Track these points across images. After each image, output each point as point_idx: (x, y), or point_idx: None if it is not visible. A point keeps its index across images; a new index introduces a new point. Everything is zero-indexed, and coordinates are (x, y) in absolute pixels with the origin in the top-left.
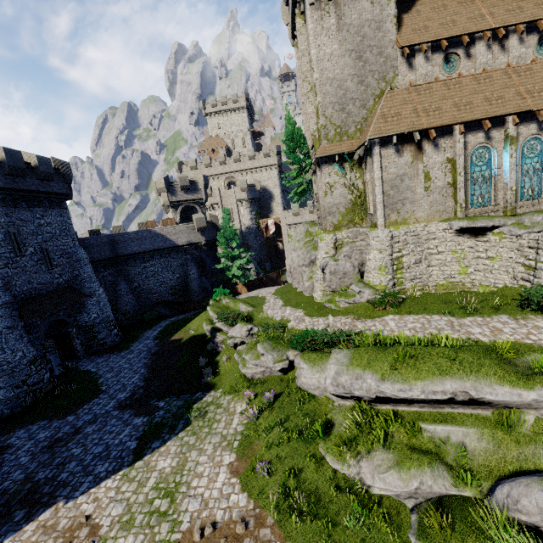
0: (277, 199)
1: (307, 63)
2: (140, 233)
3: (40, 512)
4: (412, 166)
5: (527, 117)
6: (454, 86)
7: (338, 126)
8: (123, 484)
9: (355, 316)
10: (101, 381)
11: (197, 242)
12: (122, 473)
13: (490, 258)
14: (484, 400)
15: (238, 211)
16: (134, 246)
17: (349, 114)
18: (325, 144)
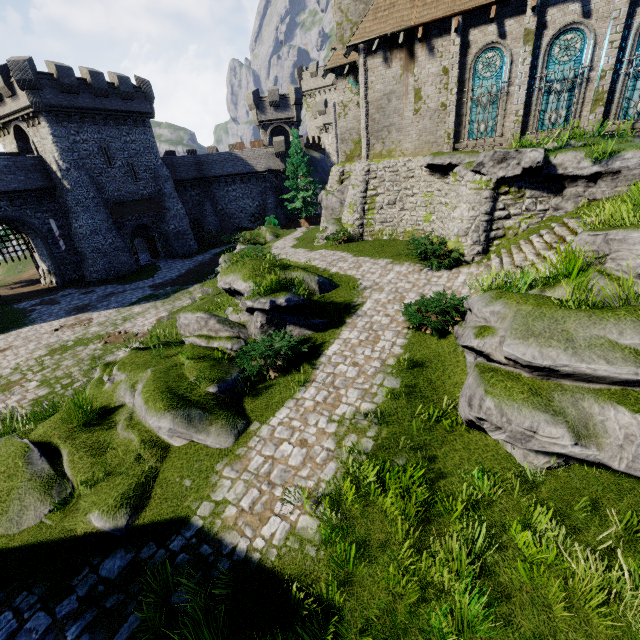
0: None
1: None
2: (222, 156)
3: (80, 313)
4: (401, 81)
5: None
6: None
7: (354, 24)
8: (114, 312)
9: (311, 249)
10: (158, 272)
11: (276, 169)
12: (118, 309)
13: (447, 204)
14: (237, 290)
15: None
16: (217, 169)
17: (368, 5)
18: (340, 50)
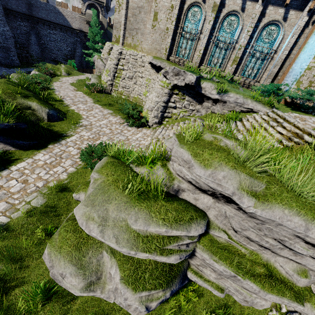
0: None
1: None
2: (48, 6)
3: None
4: (148, 2)
5: None
6: None
7: None
8: None
9: (77, 89)
10: None
11: (85, 31)
12: None
13: None
14: None
15: None
16: (43, 14)
17: None
18: None
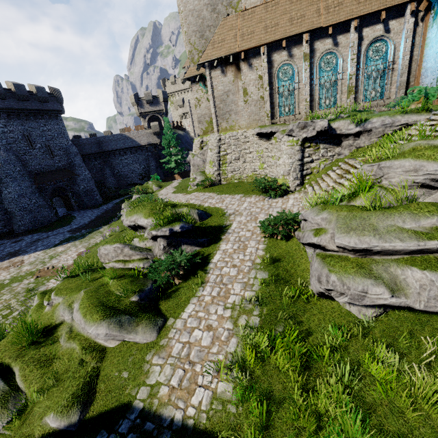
0: None
1: None
2: (115, 136)
3: (12, 257)
4: (234, 84)
5: (323, 33)
6: (271, 7)
7: (200, 51)
8: (42, 253)
9: (186, 193)
10: (73, 220)
11: (154, 143)
12: (45, 250)
13: (272, 157)
14: (140, 225)
15: None
16: (112, 145)
17: (207, 40)
18: (192, 67)
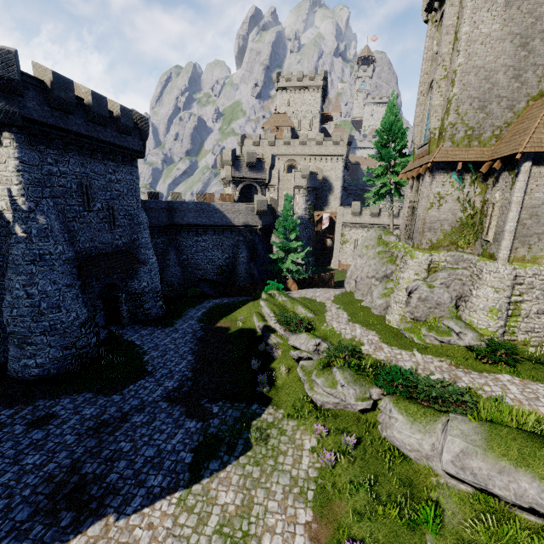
0: (335, 193)
1: (449, 43)
2: (199, 205)
3: (88, 522)
4: None
5: None
6: None
7: (470, 128)
8: (180, 512)
9: (452, 361)
10: (146, 359)
11: (253, 225)
12: (178, 496)
13: None
14: None
15: (294, 198)
16: (191, 217)
17: (489, 115)
18: (447, 147)
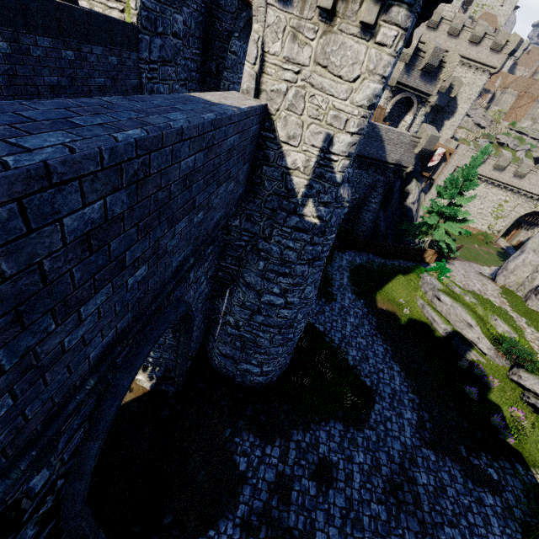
0: (455, 119)
1: None
2: None
3: None
4: None
5: None
6: None
7: None
8: None
9: None
10: (352, 362)
11: (405, 165)
12: None
13: None
14: None
15: None
16: None
17: None
18: None
